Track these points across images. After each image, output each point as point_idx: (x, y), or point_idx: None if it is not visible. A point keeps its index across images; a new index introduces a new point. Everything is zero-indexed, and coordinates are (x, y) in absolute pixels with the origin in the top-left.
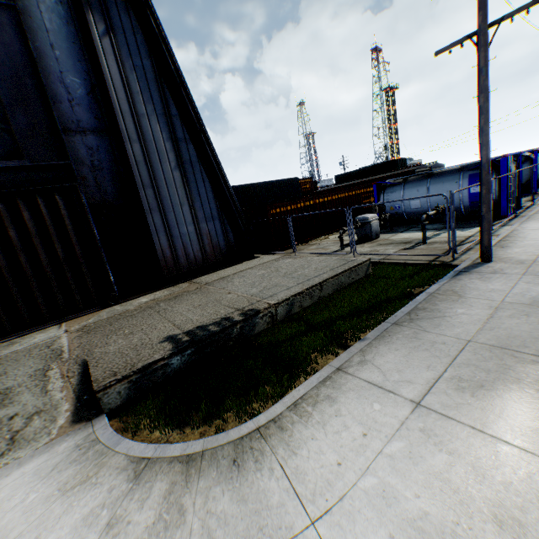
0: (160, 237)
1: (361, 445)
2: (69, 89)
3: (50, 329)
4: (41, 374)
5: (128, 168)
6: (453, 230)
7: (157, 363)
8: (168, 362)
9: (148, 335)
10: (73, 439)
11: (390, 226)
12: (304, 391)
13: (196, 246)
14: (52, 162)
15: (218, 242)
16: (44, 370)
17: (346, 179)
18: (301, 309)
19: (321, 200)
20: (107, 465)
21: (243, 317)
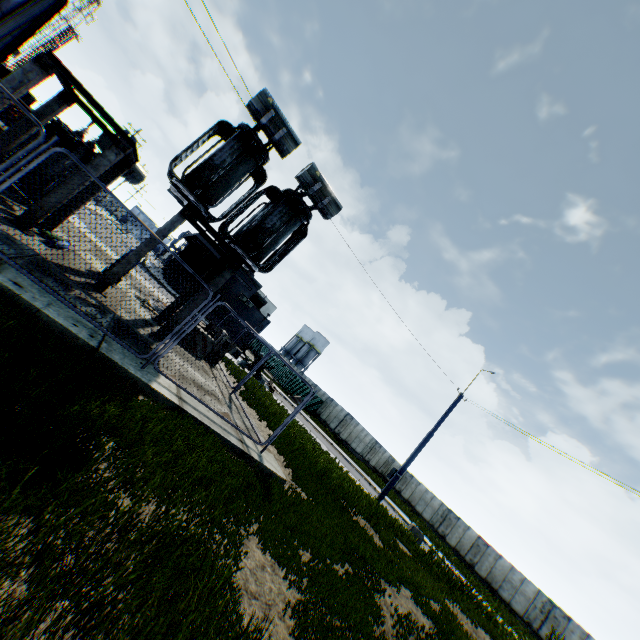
0: None
1: None
2: None
3: None
4: None
5: None
6: None
7: None
8: None
9: None
10: None
11: None
12: None
13: None
14: None
15: None
16: None
17: None
18: None
19: None
20: None
21: None
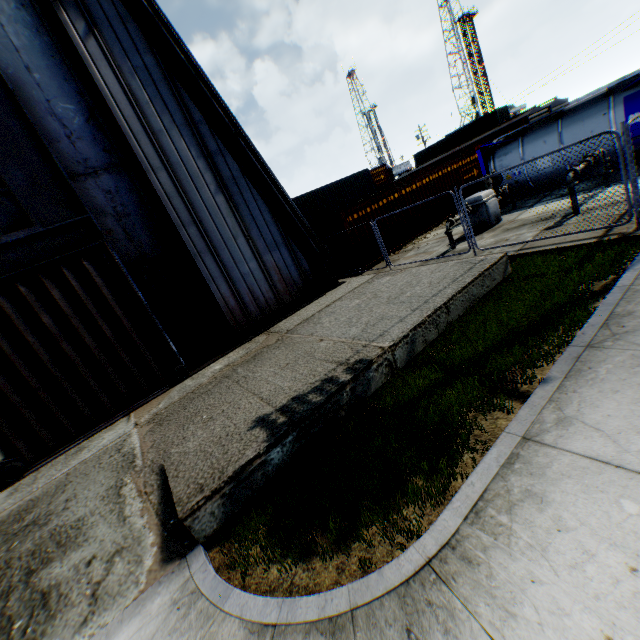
0: (218, 284)
1: (636, 593)
2: (63, 121)
3: (118, 424)
4: (114, 493)
5: (159, 206)
6: (633, 182)
7: (252, 463)
8: (266, 458)
9: (232, 420)
10: (167, 590)
11: (512, 202)
12: (481, 484)
13: (264, 286)
14: (68, 220)
15: (290, 274)
16: (116, 488)
17: (429, 156)
18: (427, 346)
19: (408, 189)
20: (217, 638)
21: (352, 375)
